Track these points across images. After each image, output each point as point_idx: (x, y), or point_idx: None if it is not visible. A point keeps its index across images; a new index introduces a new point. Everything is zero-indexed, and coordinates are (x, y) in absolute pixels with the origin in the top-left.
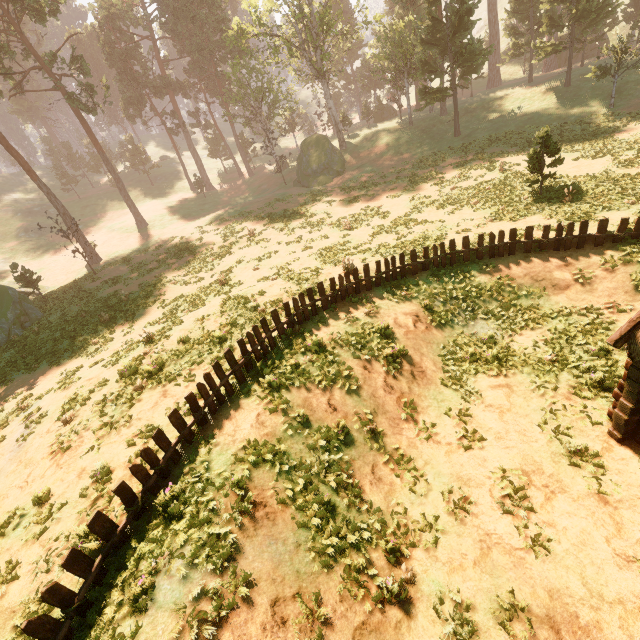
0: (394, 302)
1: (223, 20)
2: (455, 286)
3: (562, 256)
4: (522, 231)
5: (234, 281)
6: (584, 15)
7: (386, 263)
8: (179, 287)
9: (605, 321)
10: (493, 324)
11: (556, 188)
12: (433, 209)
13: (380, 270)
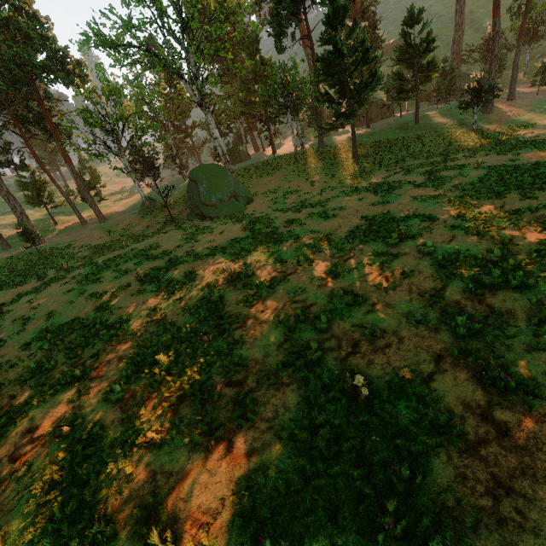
0: None
1: (52, 38)
2: None
3: None
4: None
5: (375, 378)
6: (429, 70)
7: None
8: (194, 451)
9: None
10: None
11: None
12: (487, 200)
13: None
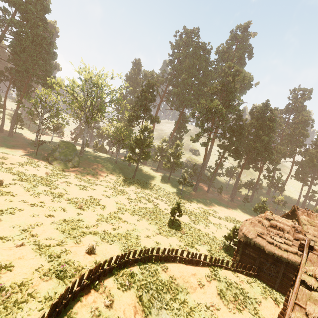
0: (122, 291)
1: (50, 72)
2: (151, 279)
3: (192, 268)
4: (173, 246)
5: None
6: (177, 163)
7: (121, 257)
8: None
9: (215, 316)
10: (171, 314)
11: (176, 224)
12: (129, 214)
13: (117, 261)
